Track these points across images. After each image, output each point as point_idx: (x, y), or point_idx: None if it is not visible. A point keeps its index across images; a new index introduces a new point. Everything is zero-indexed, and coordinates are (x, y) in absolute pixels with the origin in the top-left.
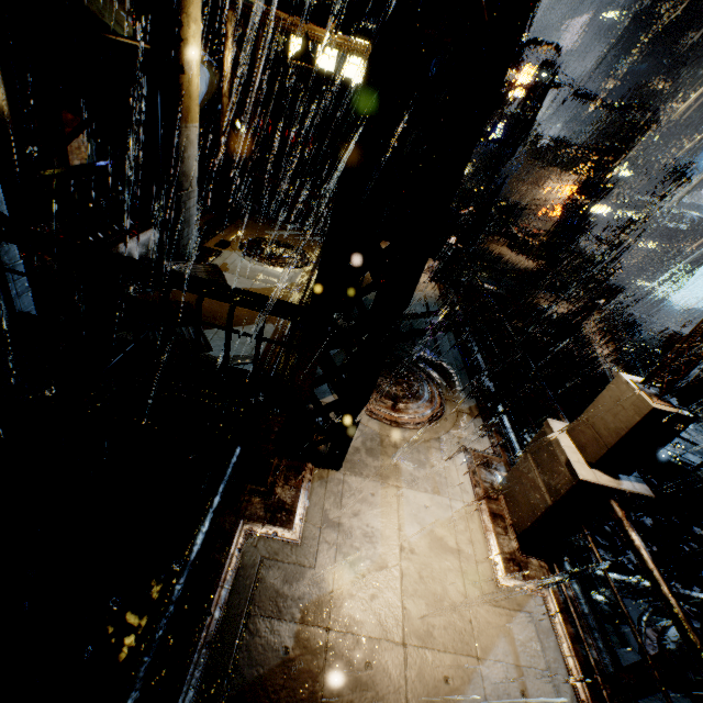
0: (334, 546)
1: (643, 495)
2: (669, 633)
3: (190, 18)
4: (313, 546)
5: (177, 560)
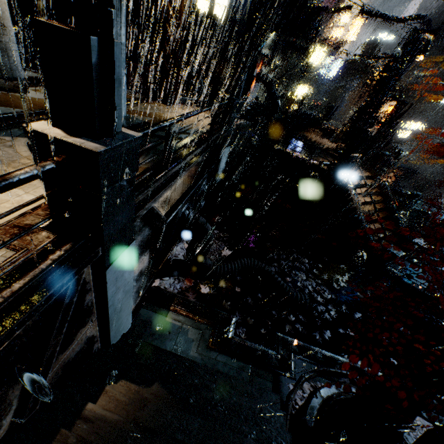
0: None
1: (86, 149)
2: (322, 390)
3: None
4: None
5: None
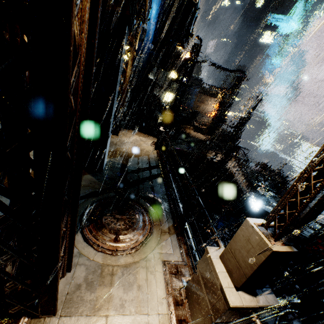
0: None
1: (273, 306)
2: None
3: None
4: None
5: None
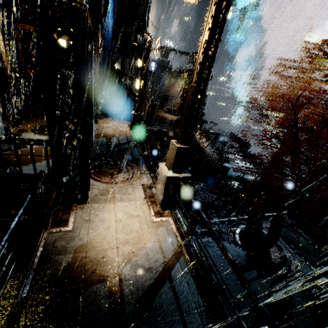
0: (87, 227)
1: (188, 177)
2: (236, 231)
3: None
4: (78, 229)
5: (3, 230)
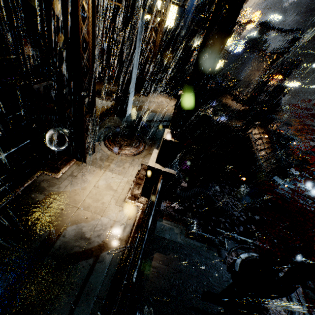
0: (70, 181)
1: (171, 173)
2: (241, 255)
3: (57, 1)
4: (63, 180)
5: None
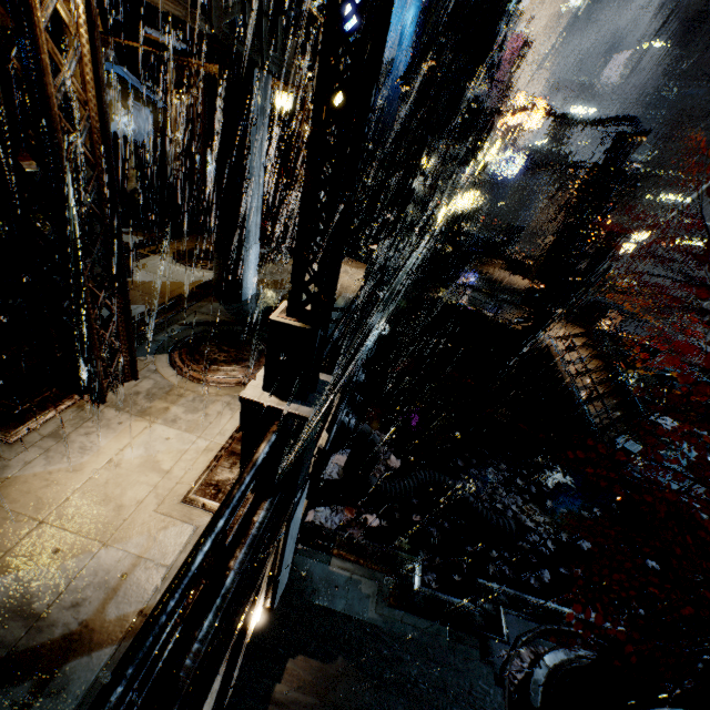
0: (44, 450)
1: (302, 416)
2: (547, 656)
3: None
4: (24, 447)
5: None
